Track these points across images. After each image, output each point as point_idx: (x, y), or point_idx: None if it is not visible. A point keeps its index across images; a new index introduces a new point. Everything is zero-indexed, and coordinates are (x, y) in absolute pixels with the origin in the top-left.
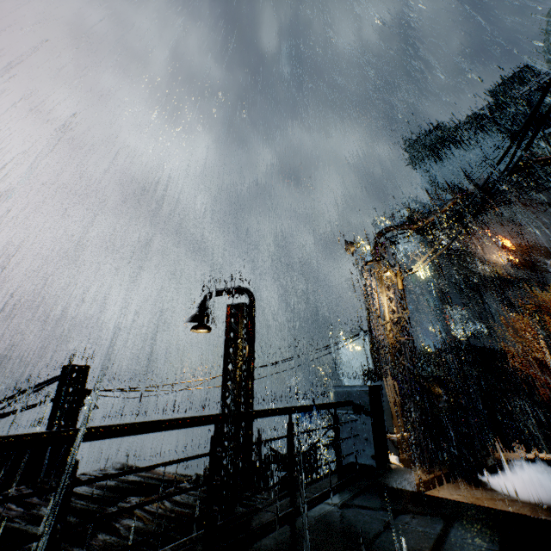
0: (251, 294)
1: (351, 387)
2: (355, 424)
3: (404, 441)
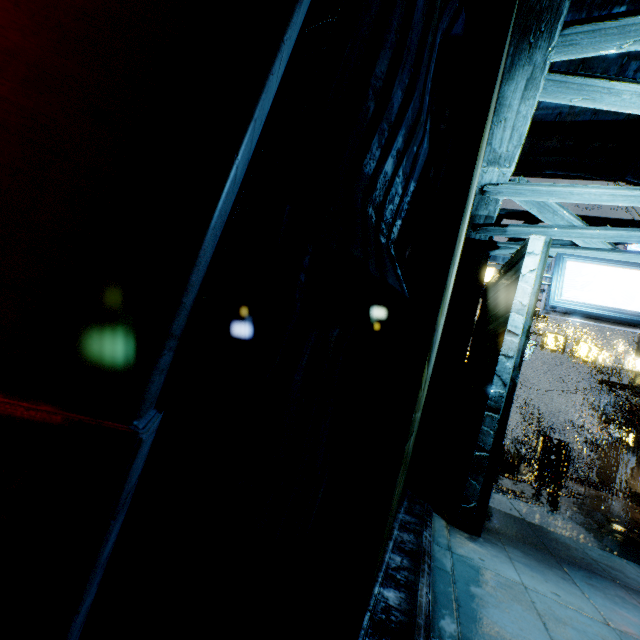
0: (547, 421)
1: (572, 456)
2: (571, 462)
3: (590, 475)
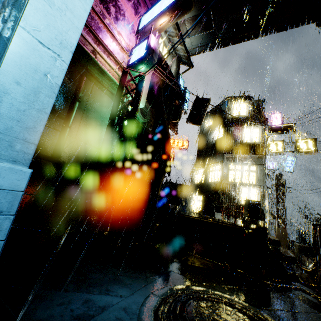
0: None
1: None
2: None
3: None
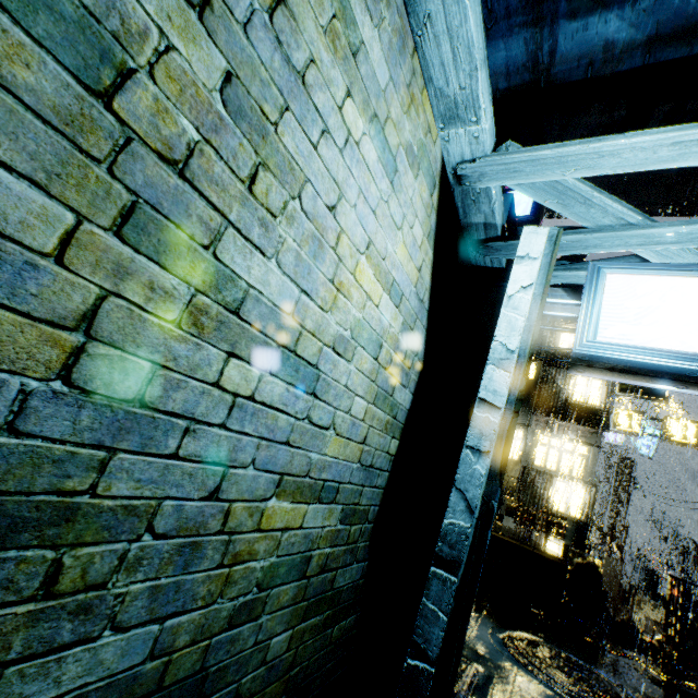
0: (696, 544)
1: None
2: None
3: None
